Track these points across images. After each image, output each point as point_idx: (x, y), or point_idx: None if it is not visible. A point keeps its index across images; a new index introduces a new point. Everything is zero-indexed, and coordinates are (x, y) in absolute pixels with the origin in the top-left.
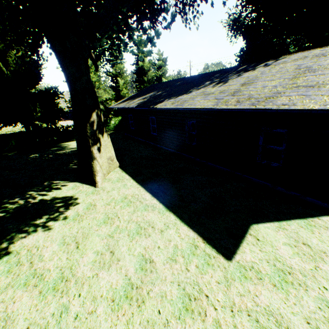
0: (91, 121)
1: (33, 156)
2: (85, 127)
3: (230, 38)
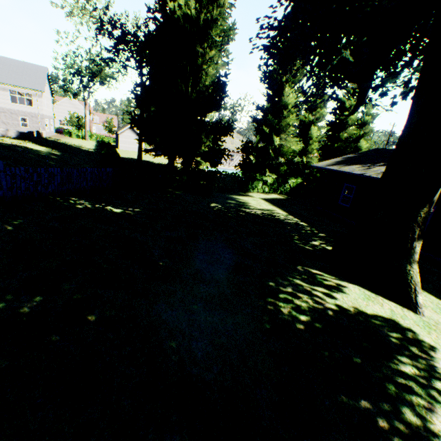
0: (432, 200)
1: (213, 205)
2: (418, 206)
3: None
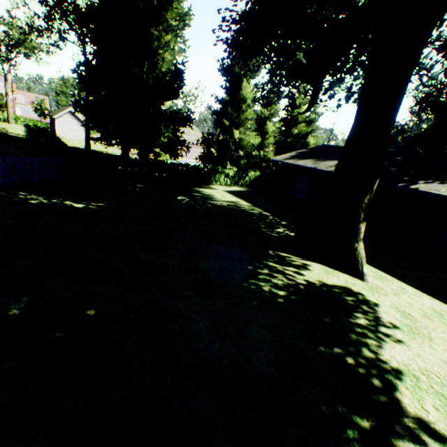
0: (372, 189)
1: (180, 198)
2: (363, 194)
3: (417, 114)
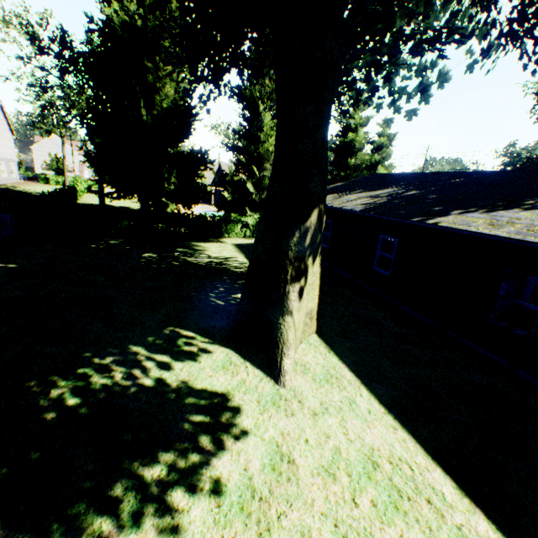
0: (305, 227)
1: (147, 254)
2: (287, 236)
3: None
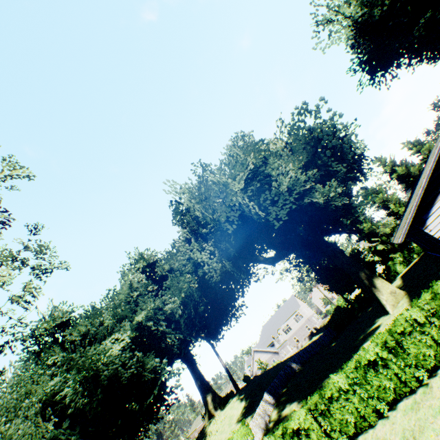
0: (361, 278)
1: (368, 309)
2: (361, 282)
3: None
